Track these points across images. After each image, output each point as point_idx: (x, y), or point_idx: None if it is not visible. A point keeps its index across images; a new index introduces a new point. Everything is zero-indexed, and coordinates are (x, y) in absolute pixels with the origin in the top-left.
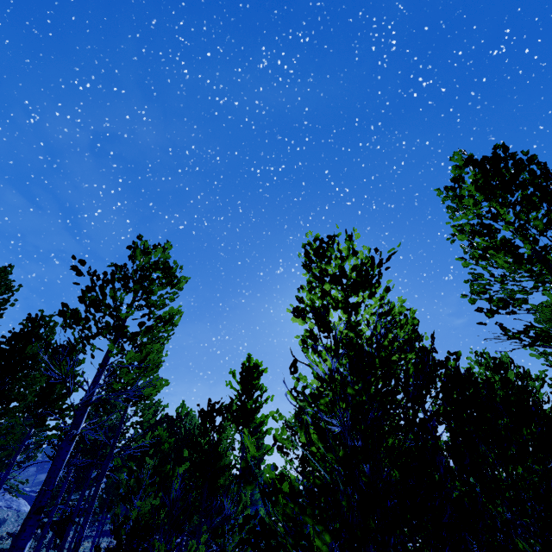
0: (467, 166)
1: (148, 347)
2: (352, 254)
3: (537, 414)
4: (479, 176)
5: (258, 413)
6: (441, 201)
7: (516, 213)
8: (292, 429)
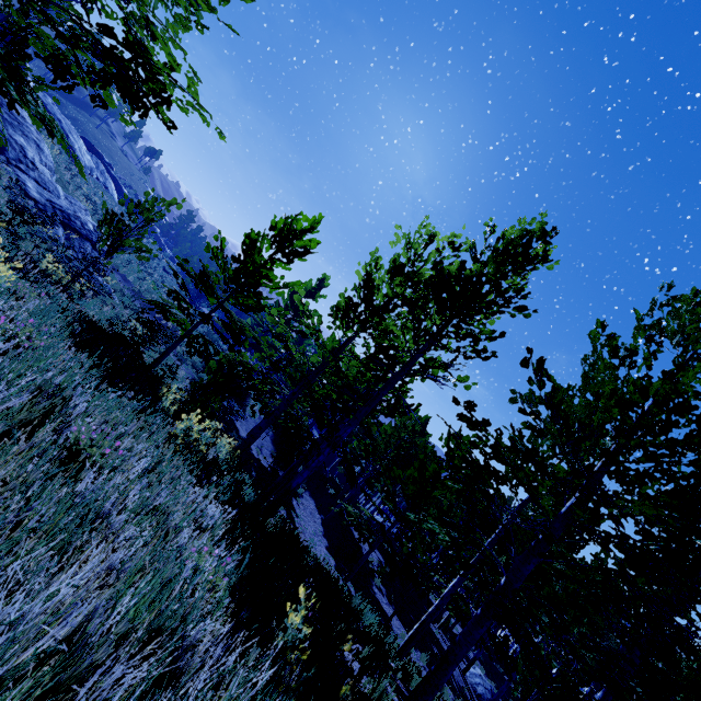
0: None
1: None
2: None
3: None
4: None
5: None
6: None
7: None
8: None
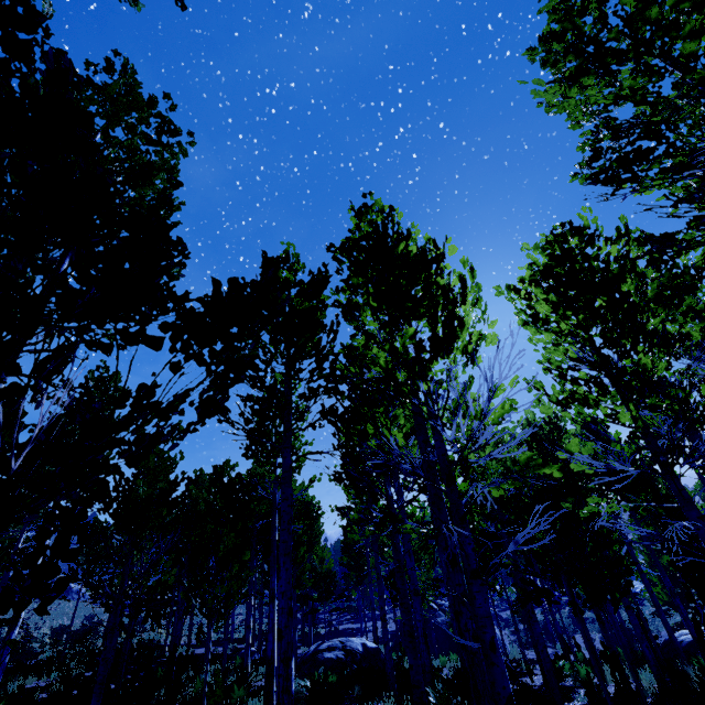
0: None
1: None
2: None
3: None
4: None
5: None
6: None
7: None
8: (344, 448)
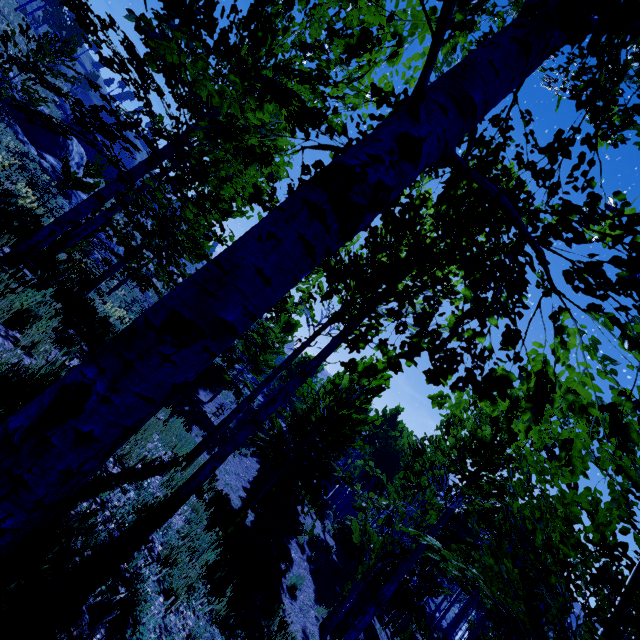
0: None
1: None
2: None
3: None
4: None
5: None
6: None
7: None
8: None
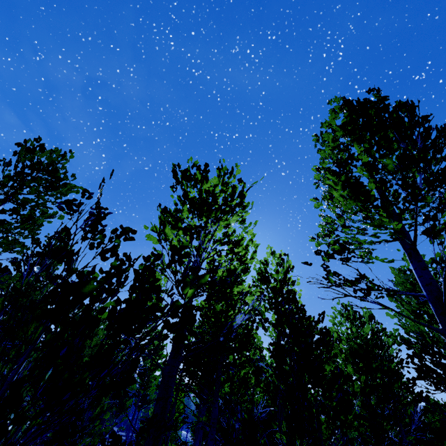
0: (342, 110)
1: (4, 241)
2: (221, 184)
3: (342, 376)
4: (346, 114)
5: (148, 327)
6: (314, 145)
7: (371, 153)
8: None
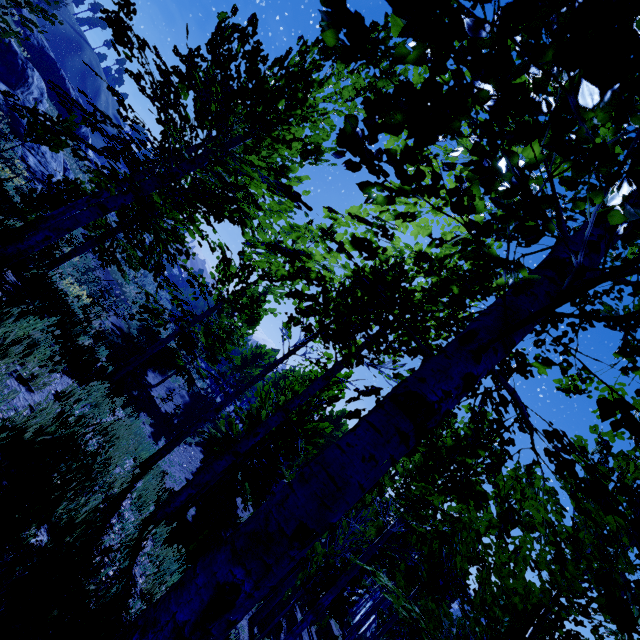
0: None
1: None
2: None
3: None
4: None
5: None
6: None
7: None
8: None
